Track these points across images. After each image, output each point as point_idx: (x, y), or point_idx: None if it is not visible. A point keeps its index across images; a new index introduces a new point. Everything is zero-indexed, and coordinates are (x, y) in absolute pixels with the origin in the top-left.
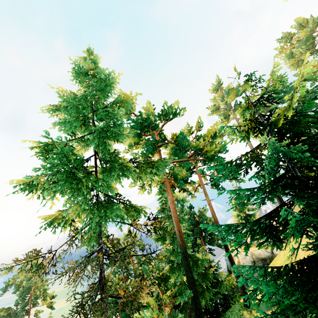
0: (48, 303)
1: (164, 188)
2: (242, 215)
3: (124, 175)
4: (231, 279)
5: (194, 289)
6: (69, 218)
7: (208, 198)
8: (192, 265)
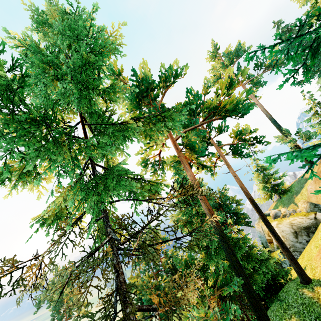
0: (83, 312)
1: (180, 167)
2: (269, 186)
3: (126, 136)
4: (276, 256)
5: (243, 275)
6: (64, 211)
7: (233, 170)
8: (232, 246)
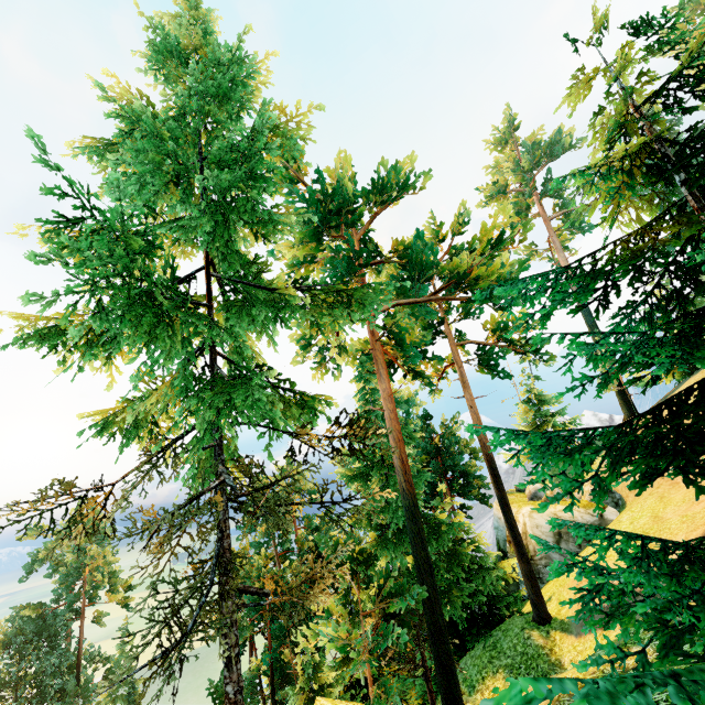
0: (120, 598)
1: (371, 367)
2: None
3: (280, 317)
4: (507, 567)
5: (430, 584)
6: (148, 417)
7: (471, 395)
8: (427, 534)
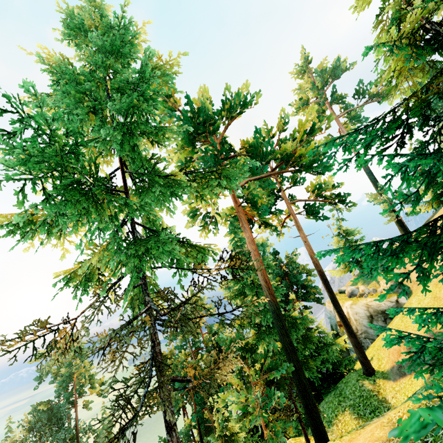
0: (98, 391)
1: (237, 224)
2: None
3: (174, 193)
4: (341, 341)
5: (295, 359)
6: (95, 272)
7: (304, 234)
8: (288, 326)
